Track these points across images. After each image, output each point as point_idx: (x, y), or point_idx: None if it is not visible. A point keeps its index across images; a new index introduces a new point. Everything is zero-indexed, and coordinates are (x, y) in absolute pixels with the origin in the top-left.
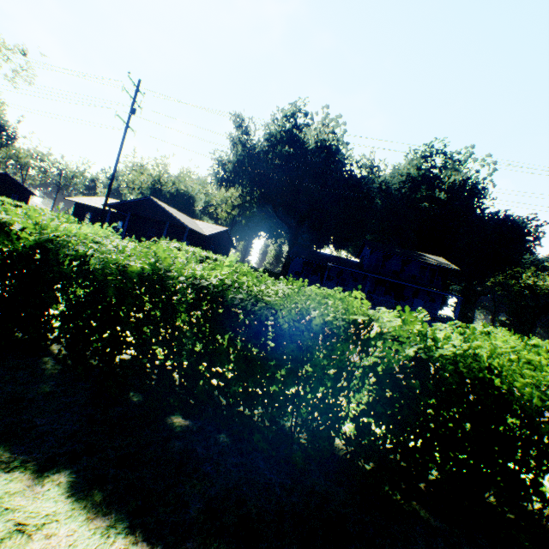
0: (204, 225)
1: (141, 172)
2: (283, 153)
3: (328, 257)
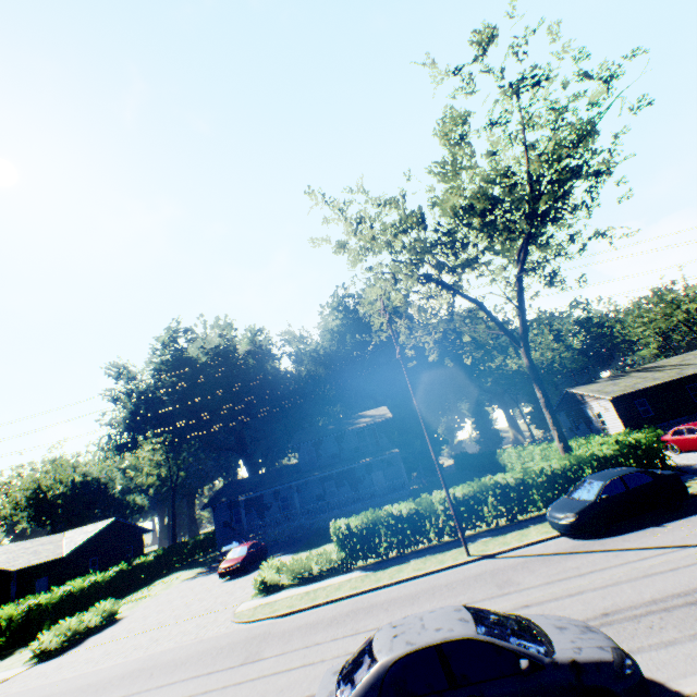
0: (77, 533)
1: (7, 492)
2: (170, 385)
3: (261, 478)
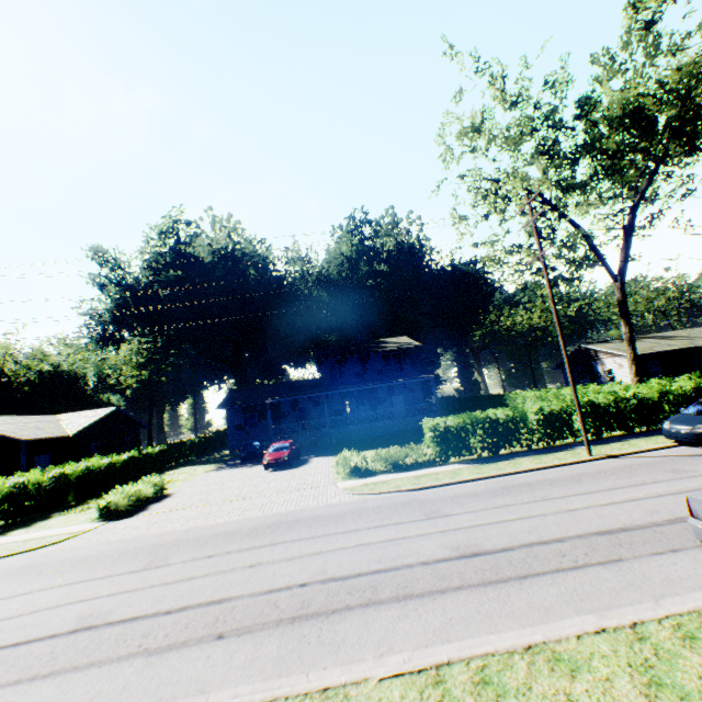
0: (74, 417)
1: None
2: (172, 279)
3: (275, 389)
